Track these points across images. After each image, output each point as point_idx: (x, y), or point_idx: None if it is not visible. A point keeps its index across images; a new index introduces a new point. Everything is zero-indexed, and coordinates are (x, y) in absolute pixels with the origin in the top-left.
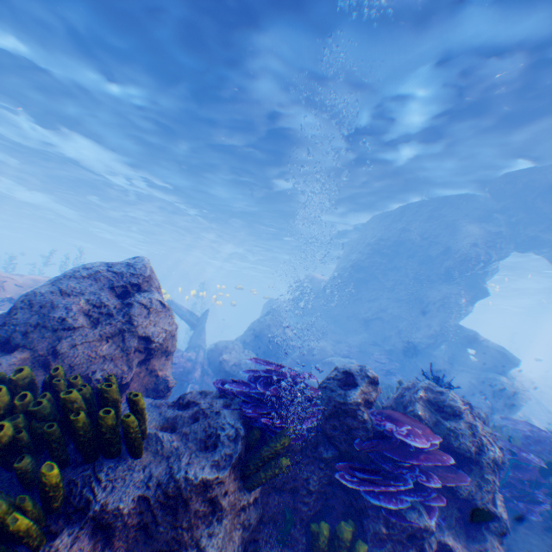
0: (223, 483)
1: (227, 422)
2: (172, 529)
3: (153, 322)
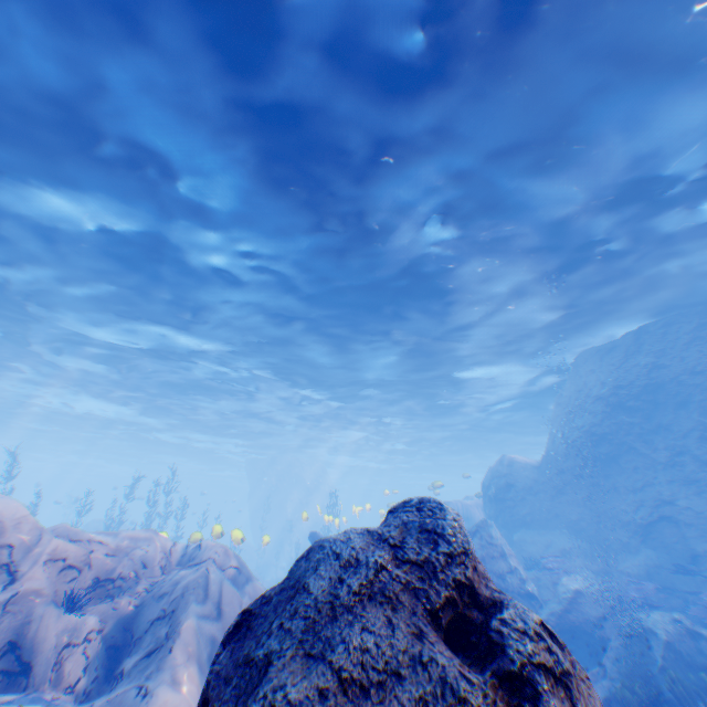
0: None
1: None
2: None
3: None
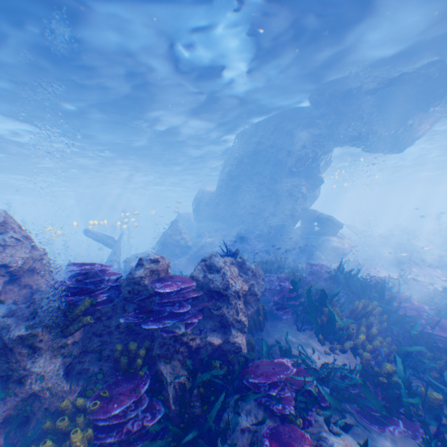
0: (37, 335)
1: (45, 303)
2: (6, 363)
3: (9, 253)
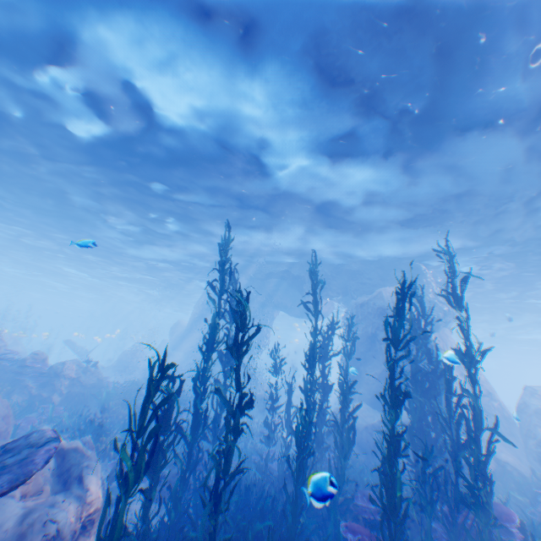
0: None
1: None
2: None
3: None
